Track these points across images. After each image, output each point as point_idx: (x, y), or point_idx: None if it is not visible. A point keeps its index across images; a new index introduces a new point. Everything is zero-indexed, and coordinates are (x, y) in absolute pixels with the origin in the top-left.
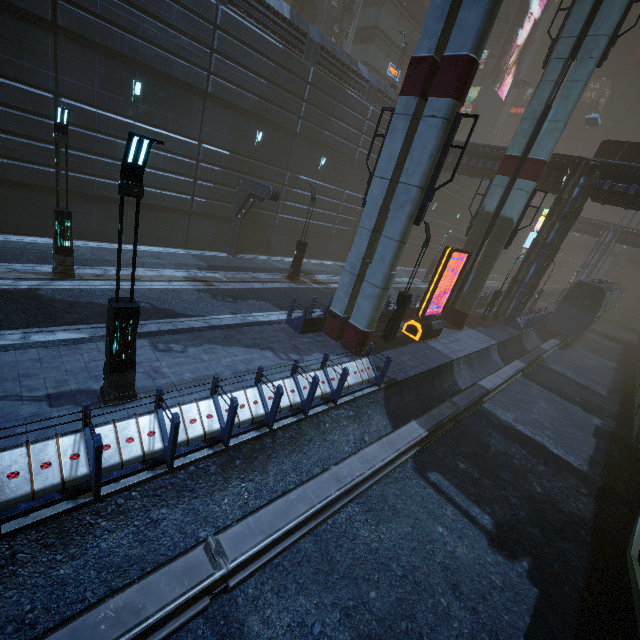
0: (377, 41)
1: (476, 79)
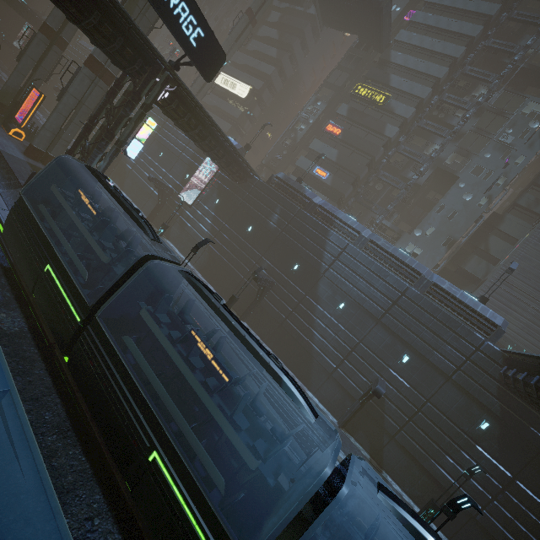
0: (311, 156)
1: (536, 224)
